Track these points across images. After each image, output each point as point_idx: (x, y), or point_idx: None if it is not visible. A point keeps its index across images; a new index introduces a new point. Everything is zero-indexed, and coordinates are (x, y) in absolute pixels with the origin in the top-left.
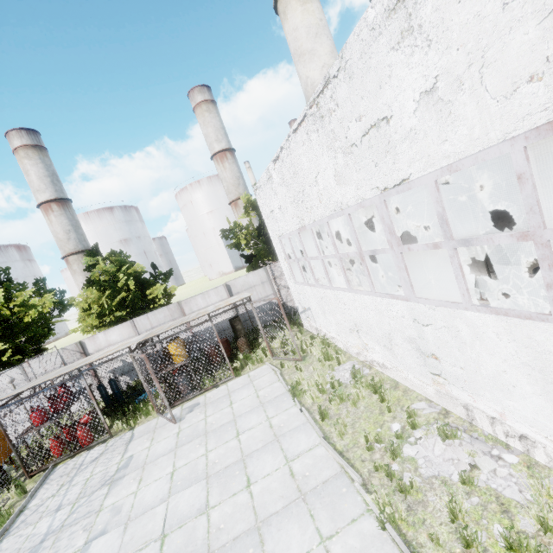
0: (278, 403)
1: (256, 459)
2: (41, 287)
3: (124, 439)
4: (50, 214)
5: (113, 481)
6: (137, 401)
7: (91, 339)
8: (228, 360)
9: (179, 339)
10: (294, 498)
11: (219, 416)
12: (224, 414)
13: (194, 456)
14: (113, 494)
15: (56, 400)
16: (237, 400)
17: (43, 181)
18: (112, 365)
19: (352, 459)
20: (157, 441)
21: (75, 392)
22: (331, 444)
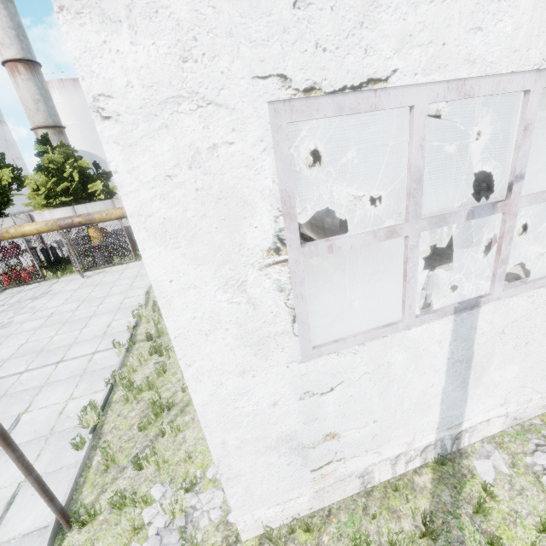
0: (144, 277)
1: (112, 297)
2: (0, 160)
3: (52, 282)
4: (17, 76)
5: (36, 298)
6: (70, 264)
7: (39, 214)
8: (132, 249)
9: (97, 226)
10: (114, 310)
11: (110, 278)
12: (114, 278)
13: (84, 293)
14: (34, 303)
15: (6, 250)
16: (126, 272)
17: (7, 33)
18: (53, 237)
19: (151, 300)
20: (70, 285)
21: (24, 249)
22: (149, 295)
